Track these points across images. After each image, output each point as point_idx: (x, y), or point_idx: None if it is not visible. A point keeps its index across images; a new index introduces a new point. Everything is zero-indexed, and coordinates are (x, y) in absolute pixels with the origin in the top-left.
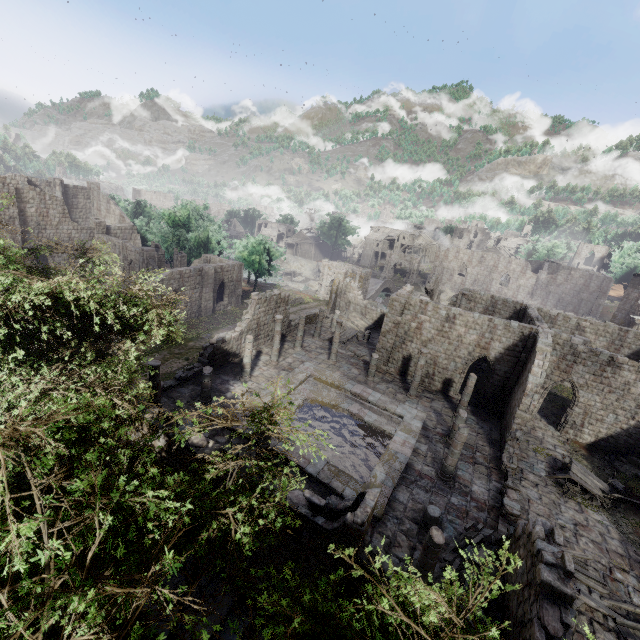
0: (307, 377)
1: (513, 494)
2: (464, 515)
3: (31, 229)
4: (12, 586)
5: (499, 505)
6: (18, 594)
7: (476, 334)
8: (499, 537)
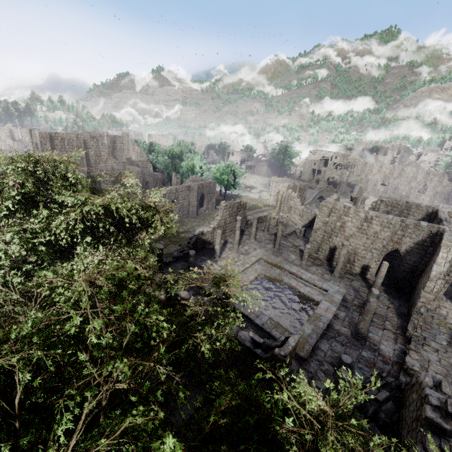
0: (258, 259)
1: (414, 354)
2: (371, 365)
3: (92, 166)
4: (90, 353)
5: (402, 361)
6: (93, 358)
7: (390, 231)
8: (399, 384)
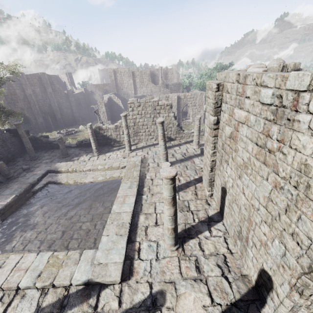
0: (121, 166)
1: None
2: None
3: None
4: None
5: None
6: None
7: None
8: None
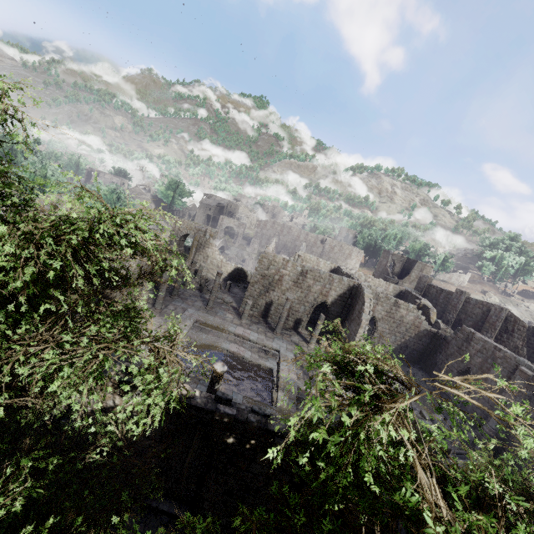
0: (194, 323)
1: None
2: None
3: None
4: None
5: None
6: None
7: (320, 285)
8: None
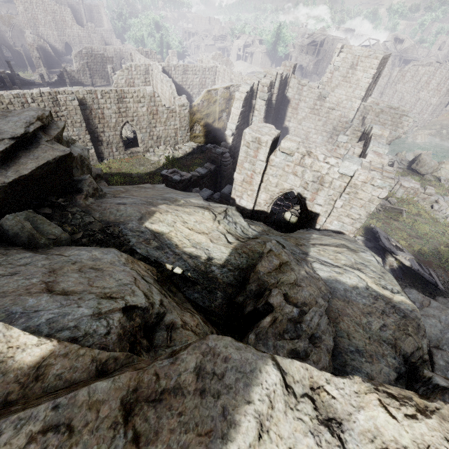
0: None
1: None
2: None
3: None
4: None
5: None
6: None
7: None
8: None
